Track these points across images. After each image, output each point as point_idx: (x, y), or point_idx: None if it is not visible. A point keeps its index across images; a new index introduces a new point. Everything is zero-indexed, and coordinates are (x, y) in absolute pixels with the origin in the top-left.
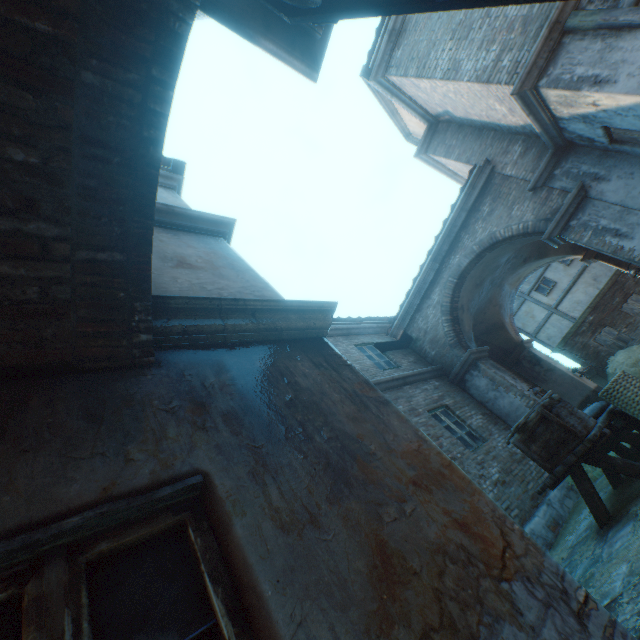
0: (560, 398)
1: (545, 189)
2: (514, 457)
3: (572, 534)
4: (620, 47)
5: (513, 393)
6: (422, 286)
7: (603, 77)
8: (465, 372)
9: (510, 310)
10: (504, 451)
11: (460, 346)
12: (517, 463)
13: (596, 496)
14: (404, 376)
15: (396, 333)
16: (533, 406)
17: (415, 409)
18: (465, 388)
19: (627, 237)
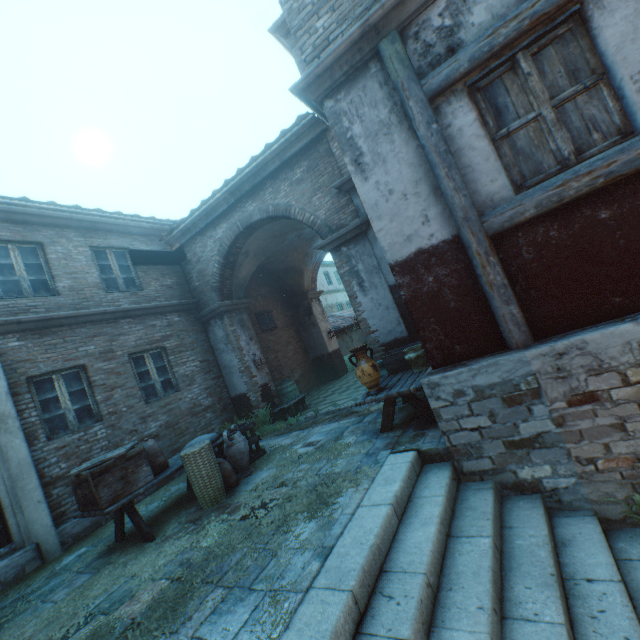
0: (141, 452)
1: (347, 197)
2: (195, 410)
3: (143, 509)
4: (394, 139)
5: (236, 355)
6: (212, 212)
7: (365, 162)
8: (213, 317)
9: (320, 259)
10: (189, 403)
11: (219, 293)
12: (192, 416)
13: (120, 526)
14: (128, 310)
15: (173, 243)
16: (97, 462)
17: (113, 352)
18: (207, 330)
19: (364, 292)
